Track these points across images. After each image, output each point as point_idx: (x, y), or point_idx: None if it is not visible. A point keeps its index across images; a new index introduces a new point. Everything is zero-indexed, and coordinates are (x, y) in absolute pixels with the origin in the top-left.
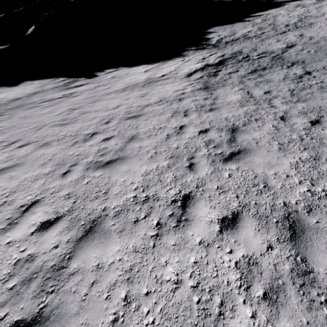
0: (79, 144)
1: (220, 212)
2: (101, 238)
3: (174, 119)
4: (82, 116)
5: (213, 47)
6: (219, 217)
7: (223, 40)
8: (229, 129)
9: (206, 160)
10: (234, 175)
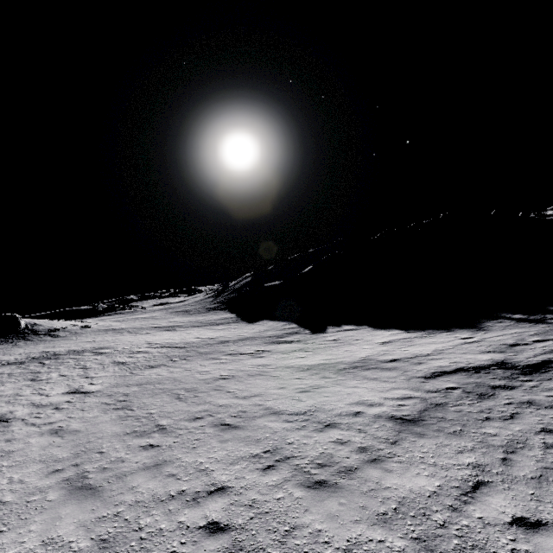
0: (129, 437)
1: None
2: None
3: (243, 465)
4: (207, 392)
5: None
6: None
7: None
8: None
9: None
10: None
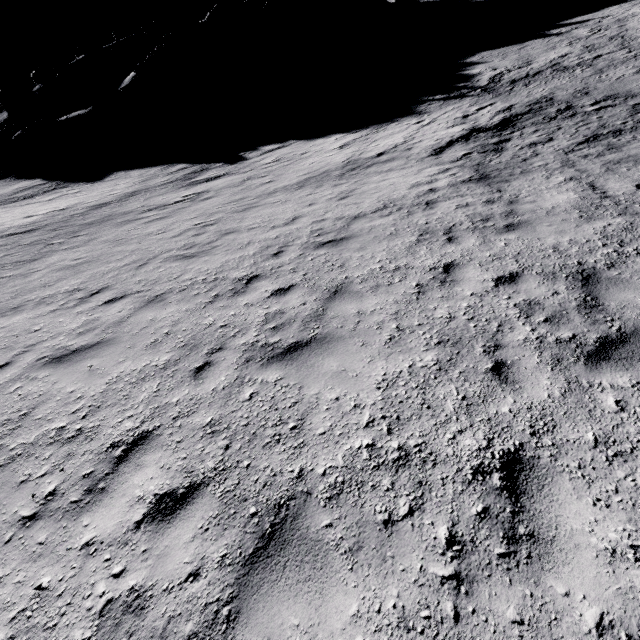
0: (225, 302)
1: (632, 524)
2: (304, 566)
3: (426, 249)
4: (223, 239)
5: (484, 93)
6: (635, 540)
7: (505, 76)
8: (574, 275)
9: (537, 356)
10: (634, 405)
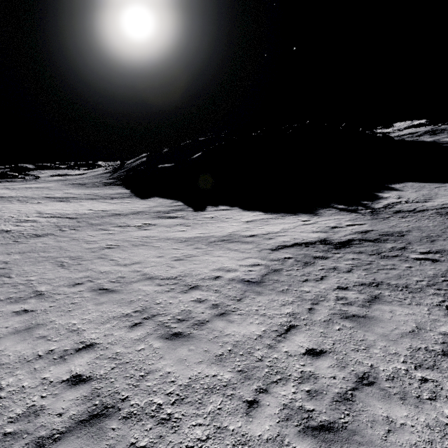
0: (2, 304)
1: None
2: None
3: (113, 324)
4: (91, 260)
5: (369, 214)
6: None
7: (398, 205)
8: (99, 406)
9: None
10: None
